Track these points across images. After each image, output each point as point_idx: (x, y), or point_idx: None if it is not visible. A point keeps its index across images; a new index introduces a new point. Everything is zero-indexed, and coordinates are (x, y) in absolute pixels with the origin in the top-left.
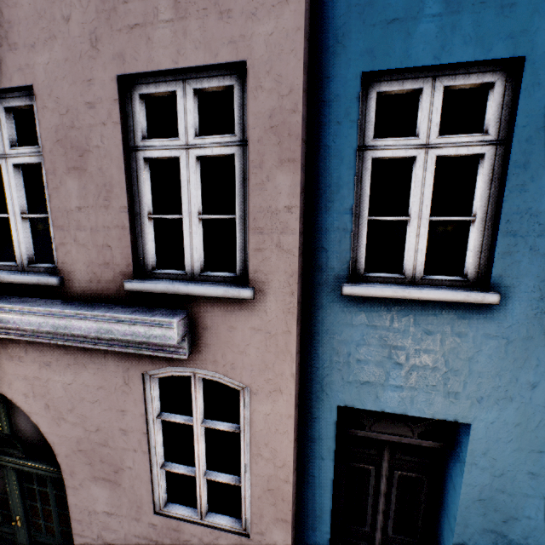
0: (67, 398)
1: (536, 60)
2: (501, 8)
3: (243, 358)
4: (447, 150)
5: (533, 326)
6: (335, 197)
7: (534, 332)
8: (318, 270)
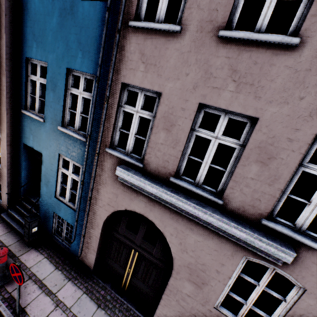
0: None
1: (49, 64)
2: (44, 50)
3: None
4: (41, 81)
5: (50, 130)
6: (22, 87)
7: (50, 132)
8: (20, 105)
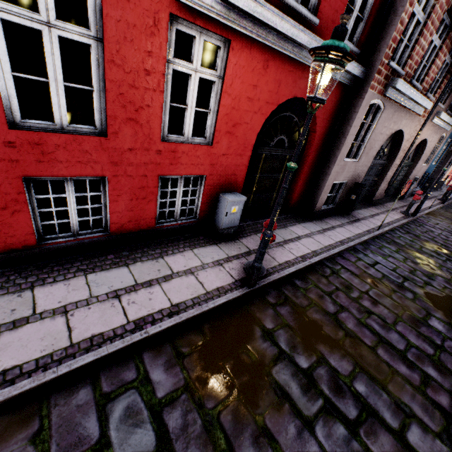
0: (432, 141)
1: None
2: None
3: (449, 131)
4: None
5: None
6: None
7: None
8: None
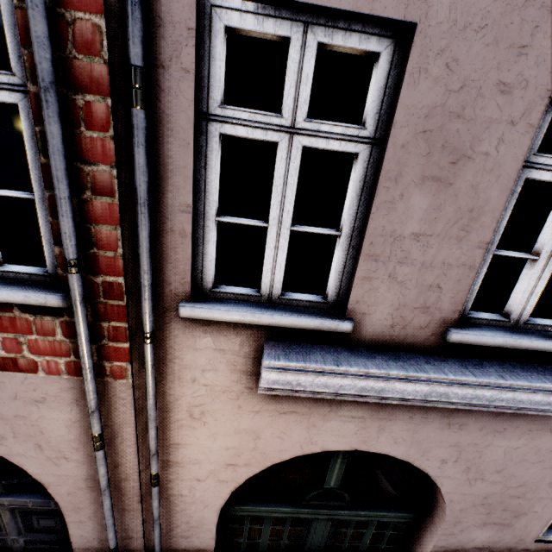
0: (501, 461)
1: None
2: None
3: None
4: None
5: None
6: None
7: None
8: None
